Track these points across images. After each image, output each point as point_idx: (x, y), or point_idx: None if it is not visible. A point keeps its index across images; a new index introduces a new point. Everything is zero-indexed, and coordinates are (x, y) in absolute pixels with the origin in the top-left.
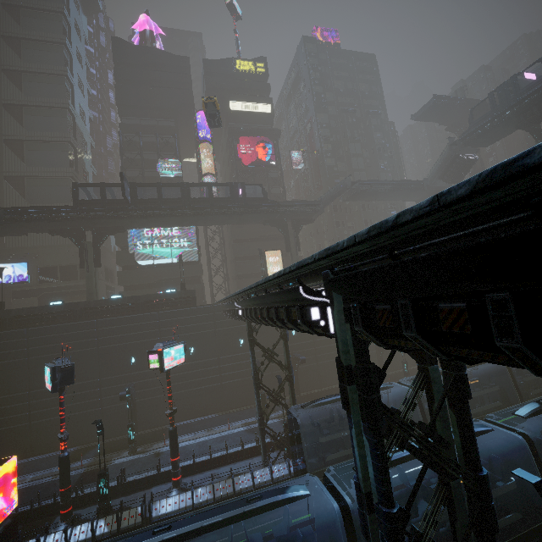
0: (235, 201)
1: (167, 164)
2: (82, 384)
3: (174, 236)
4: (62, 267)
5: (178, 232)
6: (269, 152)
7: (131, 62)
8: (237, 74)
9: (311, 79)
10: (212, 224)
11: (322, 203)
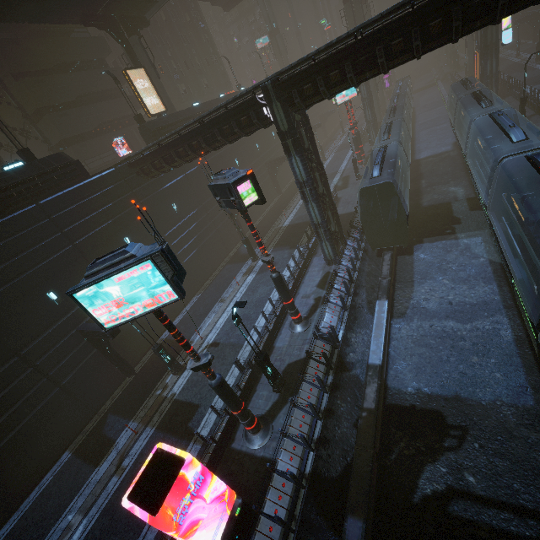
0: None
1: None
2: None
3: None
4: None
5: None
6: None
7: None
8: None
9: None
10: None
11: None
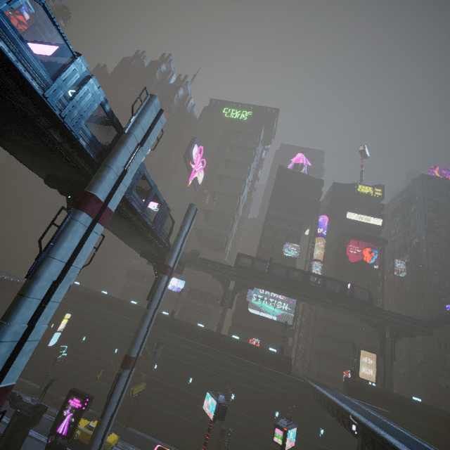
0: (343, 297)
1: (290, 247)
2: (196, 396)
3: (279, 299)
4: (201, 291)
5: (283, 297)
6: (374, 256)
7: (286, 179)
8: (357, 194)
9: (425, 206)
10: (315, 304)
11: (430, 326)
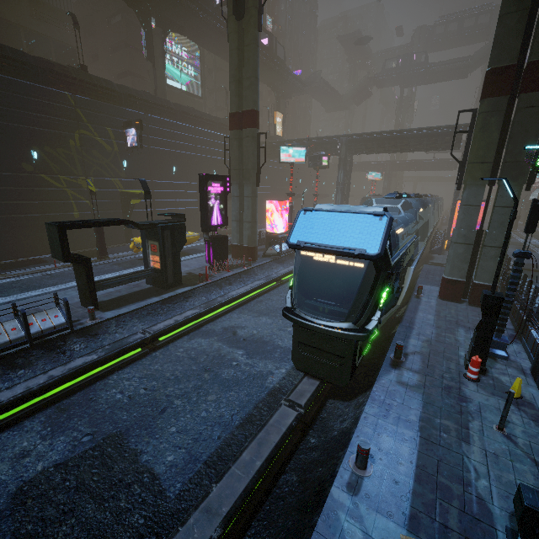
0: (272, 55)
1: None
2: (187, 184)
3: (183, 59)
4: (26, 31)
5: (186, 55)
6: None
7: None
8: None
9: None
10: None
11: (308, 86)
